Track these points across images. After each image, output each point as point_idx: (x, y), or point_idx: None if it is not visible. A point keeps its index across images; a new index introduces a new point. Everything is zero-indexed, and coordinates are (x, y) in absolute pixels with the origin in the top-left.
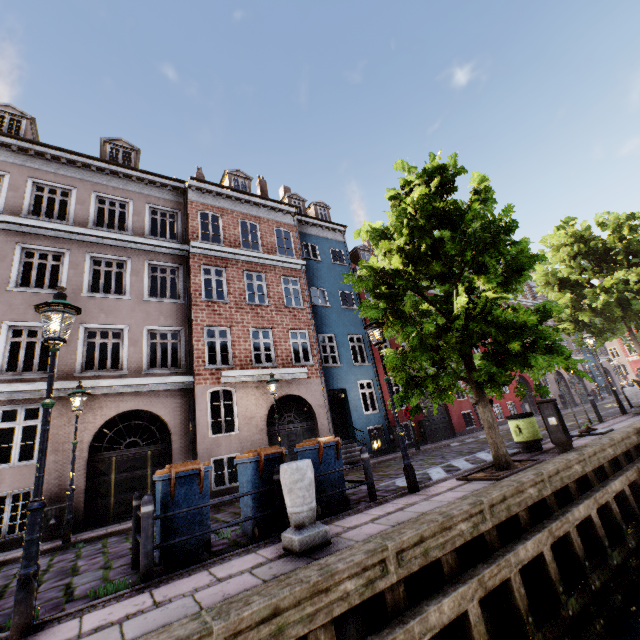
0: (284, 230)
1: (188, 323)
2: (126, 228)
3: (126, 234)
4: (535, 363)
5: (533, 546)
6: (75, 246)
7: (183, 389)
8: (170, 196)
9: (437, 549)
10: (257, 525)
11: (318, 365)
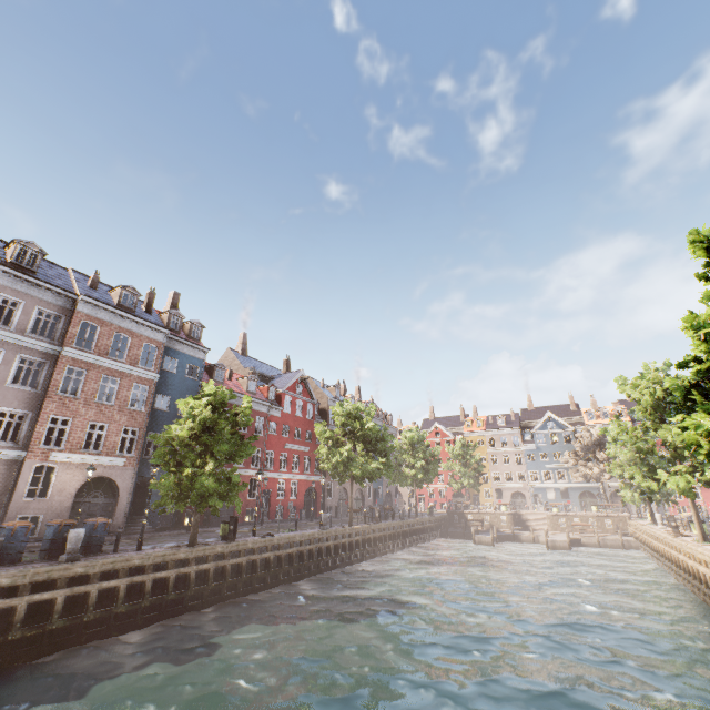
0: (153, 345)
1: (38, 409)
2: (11, 323)
3: (10, 330)
4: (211, 503)
5: (166, 573)
6: None
7: (14, 460)
8: (61, 302)
9: (120, 566)
10: (49, 554)
11: (137, 457)
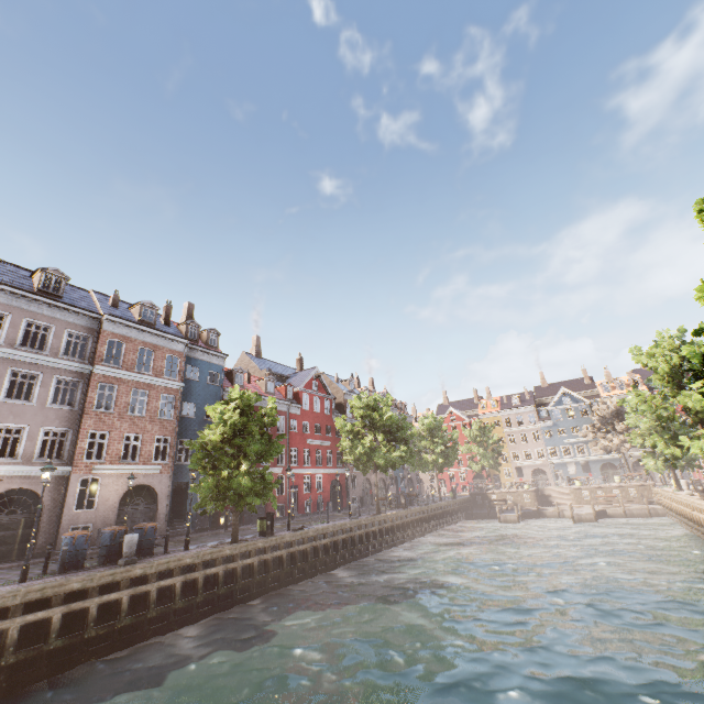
0: (175, 356)
1: (77, 426)
2: (45, 348)
3: (44, 354)
4: (249, 501)
5: (215, 569)
6: (2, 362)
7: (61, 475)
8: (88, 323)
9: (174, 565)
10: (107, 559)
11: (171, 464)
